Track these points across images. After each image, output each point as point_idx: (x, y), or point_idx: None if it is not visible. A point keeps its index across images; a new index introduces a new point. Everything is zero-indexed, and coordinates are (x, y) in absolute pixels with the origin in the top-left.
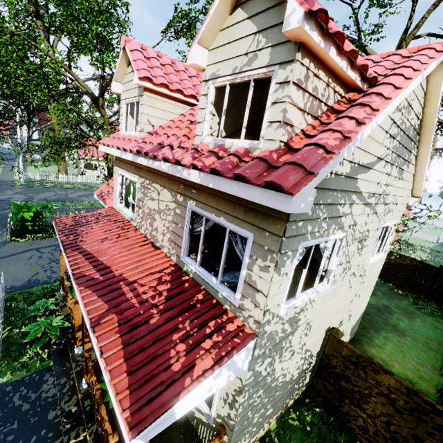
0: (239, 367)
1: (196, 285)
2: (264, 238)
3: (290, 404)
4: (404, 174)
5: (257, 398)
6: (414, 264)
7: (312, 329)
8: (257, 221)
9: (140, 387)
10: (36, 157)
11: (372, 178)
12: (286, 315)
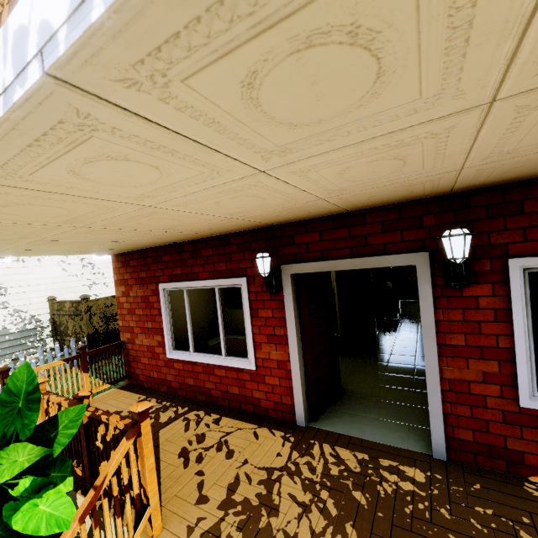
0: None
1: None
2: None
3: None
4: None
5: None
6: None
7: (11, 292)
8: None
9: None
10: None
11: None
12: None
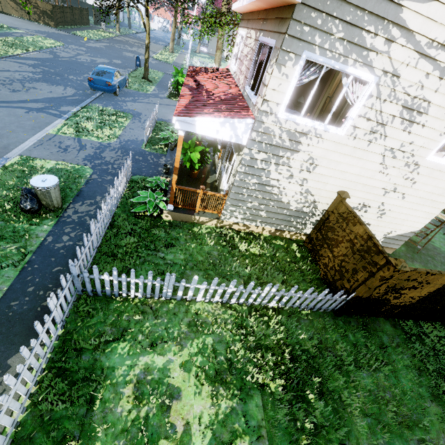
0: (240, 137)
1: (243, 101)
2: (279, 40)
3: (286, 236)
4: None
5: (252, 184)
6: None
7: (317, 171)
8: (280, 28)
9: (186, 111)
10: (203, 49)
11: (436, 17)
12: (285, 123)
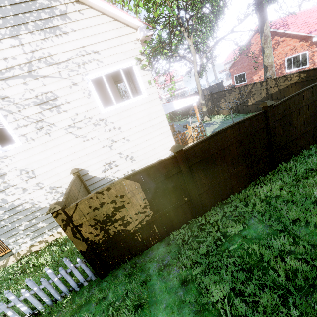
0: None
1: None
2: None
3: None
4: (67, 27)
5: (3, 215)
6: (302, 78)
7: (38, 173)
8: None
9: None
10: None
11: None
12: None
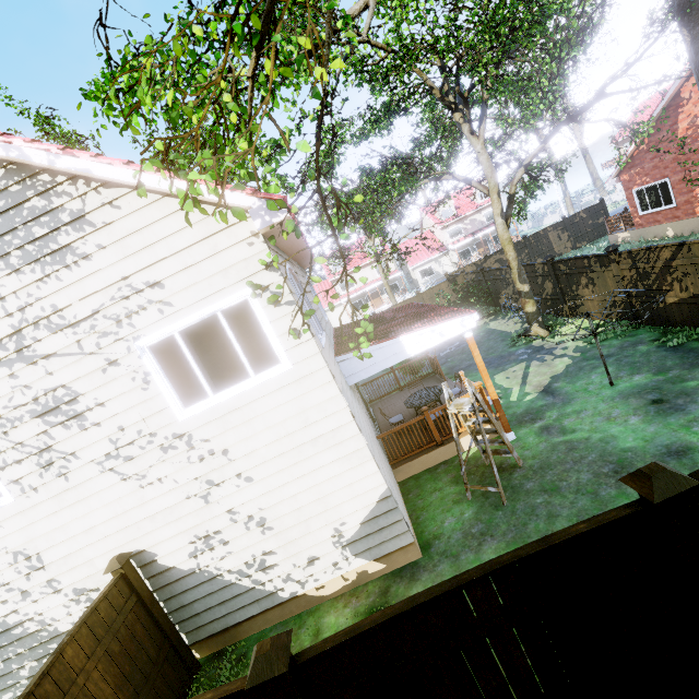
0: None
1: None
2: None
3: None
4: (88, 242)
5: None
6: None
7: (50, 559)
8: None
9: None
10: None
11: None
12: None
